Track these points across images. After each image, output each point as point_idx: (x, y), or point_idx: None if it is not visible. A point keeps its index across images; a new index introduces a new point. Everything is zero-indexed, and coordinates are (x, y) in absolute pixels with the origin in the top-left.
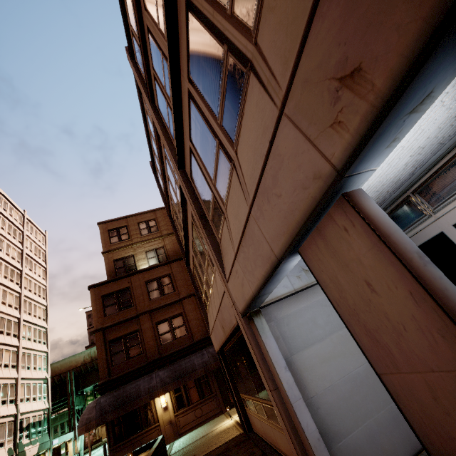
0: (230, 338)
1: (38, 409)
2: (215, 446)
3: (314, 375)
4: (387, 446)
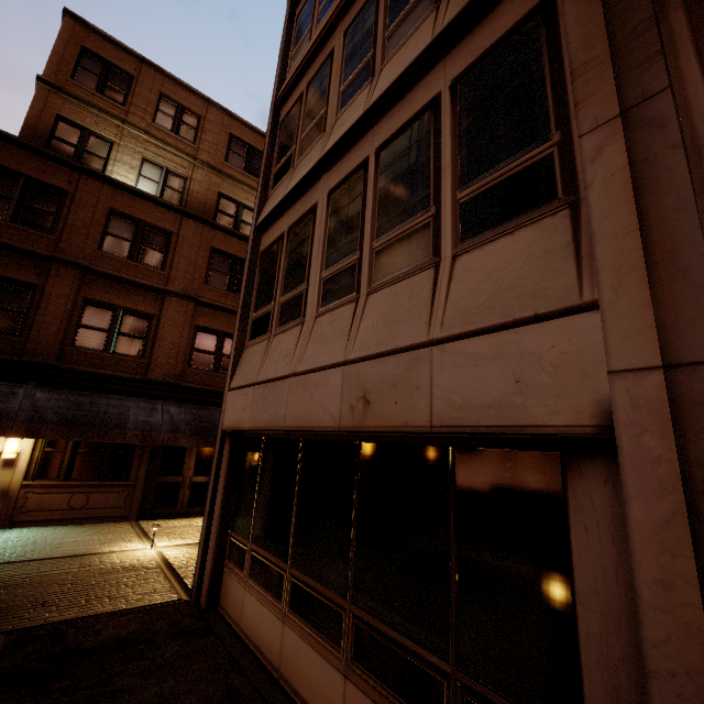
0: (352, 431)
1: None
2: (109, 605)
3: None
4: None
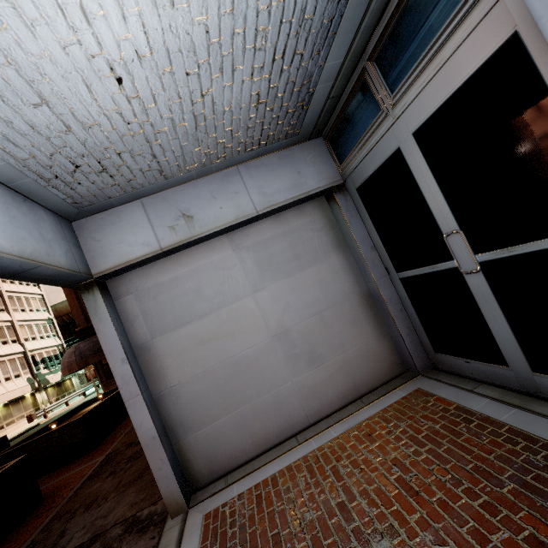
0: None
1: (50, 346)
2: None
3: (182, 361)
4: (258, 431)
